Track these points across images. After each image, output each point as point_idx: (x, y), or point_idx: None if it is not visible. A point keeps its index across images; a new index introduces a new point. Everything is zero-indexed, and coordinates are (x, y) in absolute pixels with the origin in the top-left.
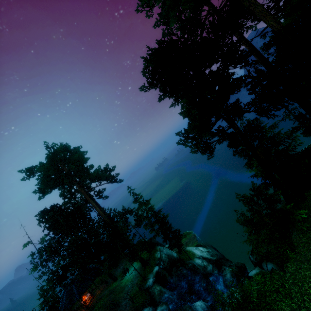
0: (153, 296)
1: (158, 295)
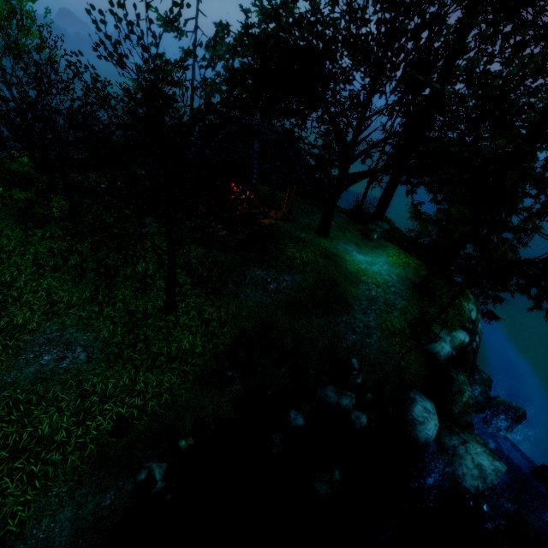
0: (454, 395)
1: (465, 406)
